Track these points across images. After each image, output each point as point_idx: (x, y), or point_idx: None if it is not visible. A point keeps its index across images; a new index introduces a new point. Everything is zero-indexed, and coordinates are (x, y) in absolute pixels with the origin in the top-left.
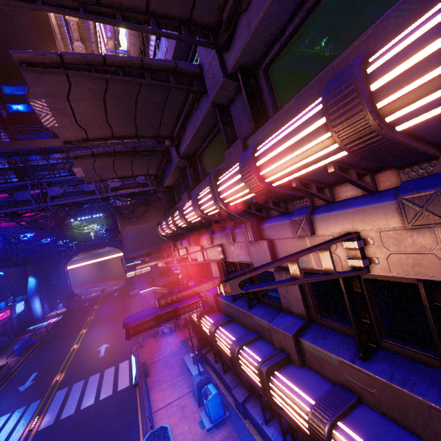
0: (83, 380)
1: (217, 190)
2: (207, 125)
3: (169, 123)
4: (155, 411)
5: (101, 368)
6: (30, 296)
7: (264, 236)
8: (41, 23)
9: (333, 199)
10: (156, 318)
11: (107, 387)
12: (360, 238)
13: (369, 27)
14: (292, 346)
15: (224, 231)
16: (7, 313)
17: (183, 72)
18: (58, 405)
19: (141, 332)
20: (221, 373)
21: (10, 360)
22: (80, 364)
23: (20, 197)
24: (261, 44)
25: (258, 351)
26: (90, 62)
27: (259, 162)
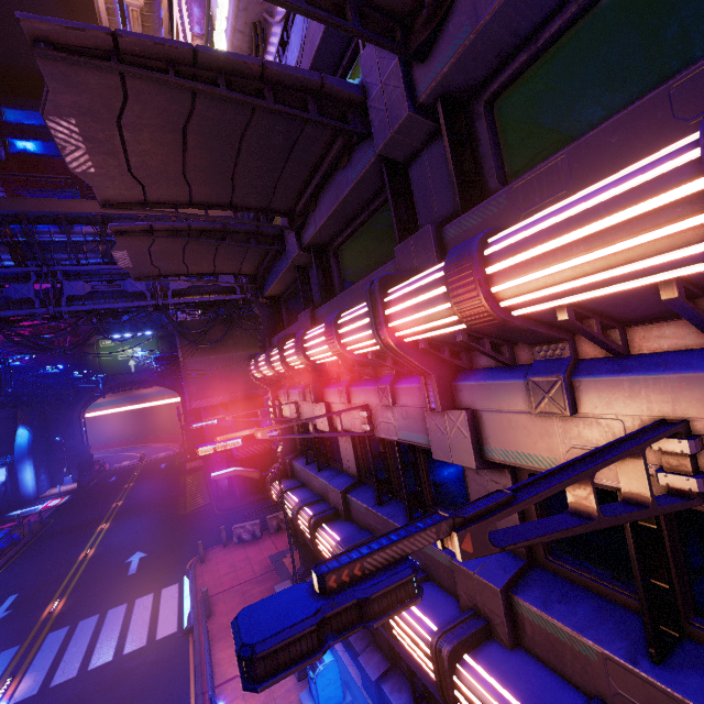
0: (97, 615)
1: (383, 312)
2: (361, 196)
3: (292, 188)
4: (220, 682)
5: (130, 596)
6: (18, 460)
7: (461, 403)
8: (78, 13)
9: (627, 350)
10: (319, 625)
11: (137, 631)
12: (691, 434)
13: None
14: (499, 608)
15: (375, 384)
16: None
17: (333, 97)
18: (50, 659)
19: (283, 668)
20: None
21: None
22: (94, 586)
23: (15, 293)
24: (492, 52)
25: (427, 606)
26: (168, 56)
27: (493, 268)
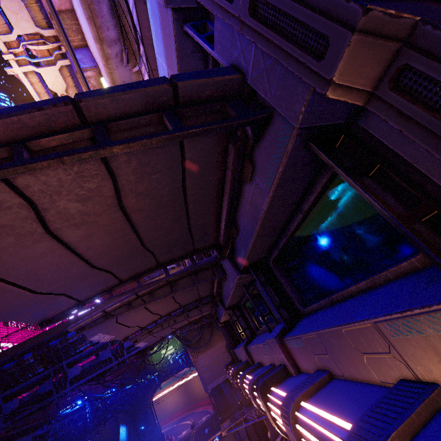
0: None
1: (270, 413)
2: (240, 290)
3: (206, 289)
4: None
5: None
6: None
7: None
8: None
9: None
10: None
11: None
12: None
13: (365, 319)
14: None
15: None
16: None
17: (203, 268)
18: None
19: None
20: None
21: None
22: None
23: (102, 357)
24: (261, 252)
25: None
26: (127, 301)
27: None
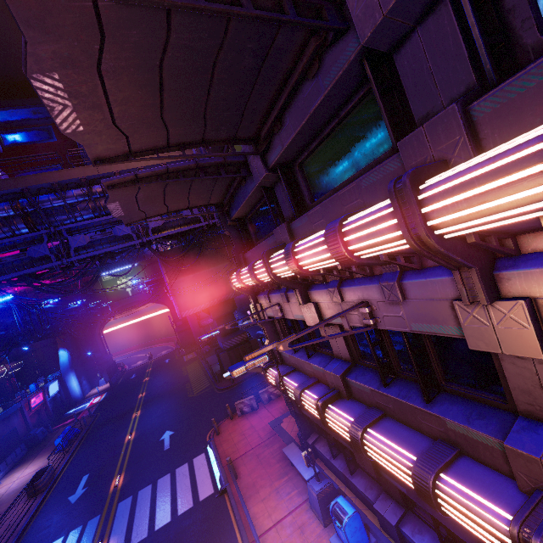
0: (150, 485)
1: (420, 211)
2: (332, 103)
3: (257, 113)
4: (261, 533)
5: (170, 467)
6: (64, 373)
7: (509, 292)
8: None
9: None
10: None
11: (184, 495)
12: None
13: None
14: None
15: (373, 282)
16: (39, 397)
17: None
18: (124, 524)
19: None
20: (346, 474)
21: (52, 458)
22: (142, 462)
23: (35, 253)
24: None
25: (478, 486)
26: None
27: None
